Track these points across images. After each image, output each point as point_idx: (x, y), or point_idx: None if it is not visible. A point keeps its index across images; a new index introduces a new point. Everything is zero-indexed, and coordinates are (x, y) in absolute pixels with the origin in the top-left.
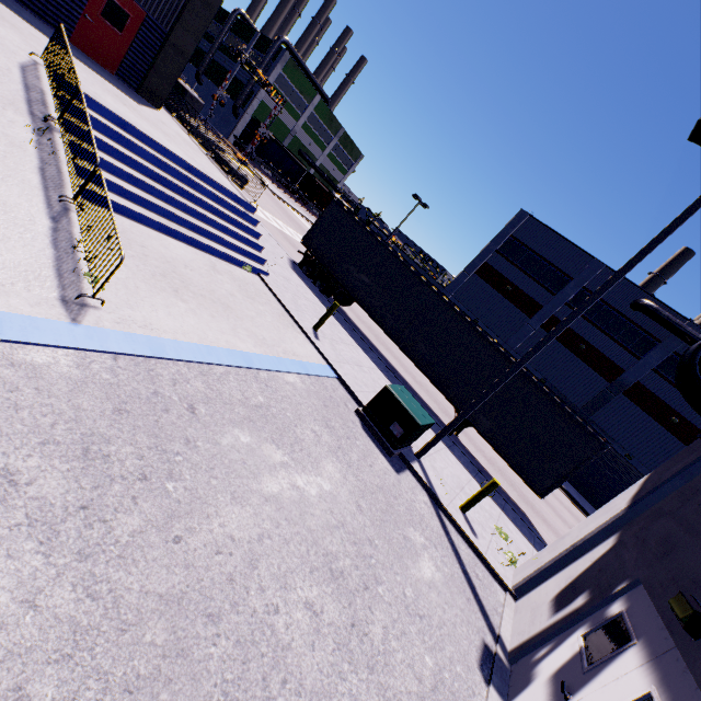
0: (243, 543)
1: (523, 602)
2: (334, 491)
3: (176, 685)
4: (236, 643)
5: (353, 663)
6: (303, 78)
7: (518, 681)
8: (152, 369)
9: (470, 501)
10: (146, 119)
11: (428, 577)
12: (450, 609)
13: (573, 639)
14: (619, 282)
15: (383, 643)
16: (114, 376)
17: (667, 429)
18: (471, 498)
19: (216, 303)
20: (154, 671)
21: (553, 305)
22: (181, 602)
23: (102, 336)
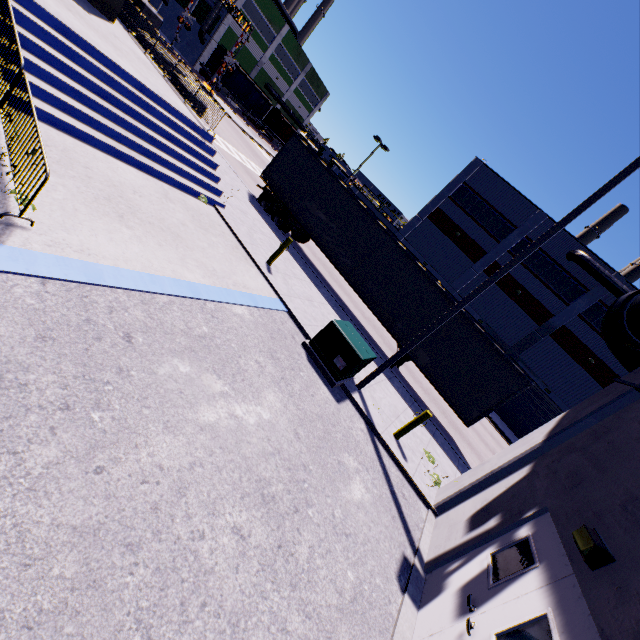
0: (172, 472)
1: (442, 519)
2: (273, 420)
3: (84, 616)
4: (155, 571)
5: (276, 582)
6: (272, 5)
7: (431, 590)
8: (86, 296)
9: (403, 429)
10: (94, 30)
11: (358, 499)
12: (376, 527)
13: (482, 556)
14: (558, 233)
15: (308, 562)
16: (40, 301)
17: (584, 368)
18: (404, 427)
19: (165, 232)
20: (60, 605)
21: (497, 251)
22: (97, 534)
23: (29, 259)
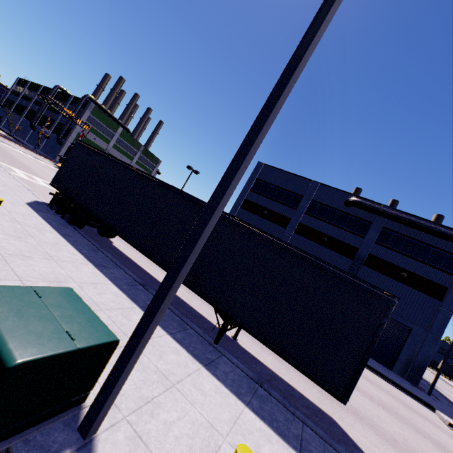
0: None
1: None
2: None
3: None
4: None
5: None
6: (108, 118)
7: None
8: None
9: None
10: None
11: None
12: None
13: None
14: (332, 191)
15: None
16: None
17: (402, 283)
18: None
19: None
20: None
21: (297, 215)
22: None
23: None
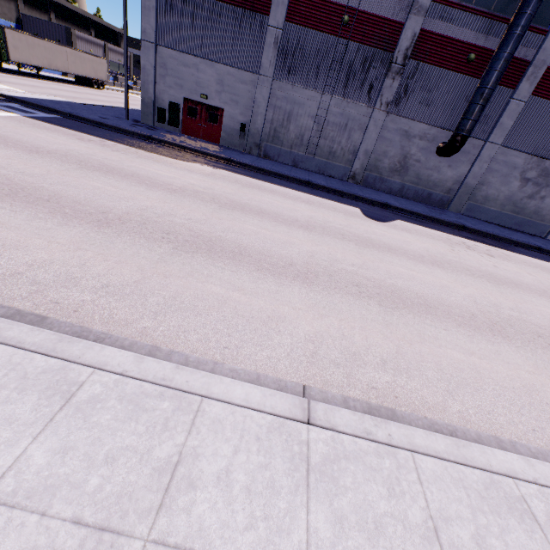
0: None
1: None
2: None
3: None
4: None
5: None
6: None
7: None
8: None
9: None
10: None
11: None
12: None
13: None
14: None
15: None
16: None
17: None
18: None
19: None
20: None
21: None
22: None
23: None
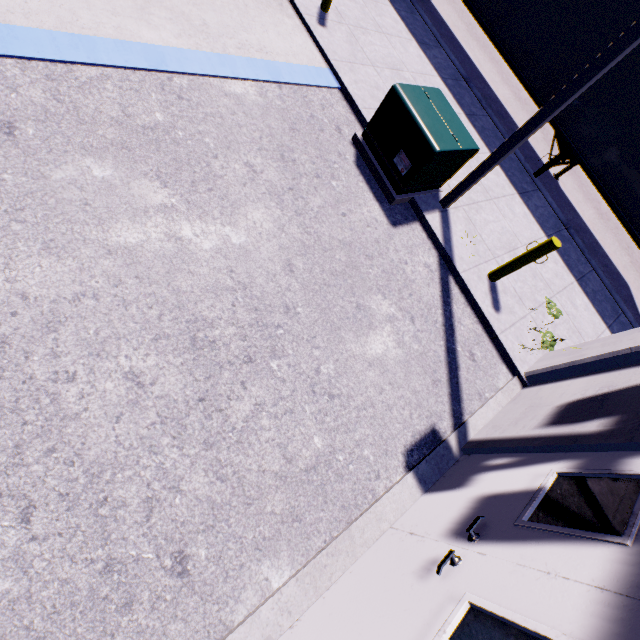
0: (43, 303)
1: (528, 393)
2: (250, 245)
3: None
4: None
5: (180, 438)
6: None
7: (452, 477)
8: None
9: (504, 267)
10: None
11: (375, 354)
12: (394, 391)
13: (543, 469)
14: None
15: (247, 421)
16: None
17: None
18: (507, 264)
19: None
20: None
21: None
22: None
23: None
